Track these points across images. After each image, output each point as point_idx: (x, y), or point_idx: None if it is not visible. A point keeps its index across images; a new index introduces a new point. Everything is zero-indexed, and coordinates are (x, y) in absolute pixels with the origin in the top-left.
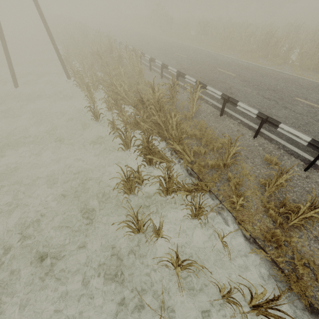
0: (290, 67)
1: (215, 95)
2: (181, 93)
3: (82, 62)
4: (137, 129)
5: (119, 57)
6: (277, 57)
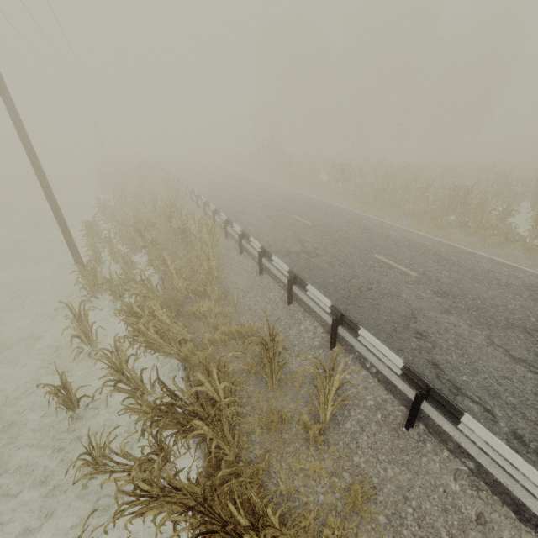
0: (522, 250)
1: (385, 359)
2: (298, 323)
3: (109, 239)
4: (143, 513)
5: (181, 229)
6: (487, 227)
